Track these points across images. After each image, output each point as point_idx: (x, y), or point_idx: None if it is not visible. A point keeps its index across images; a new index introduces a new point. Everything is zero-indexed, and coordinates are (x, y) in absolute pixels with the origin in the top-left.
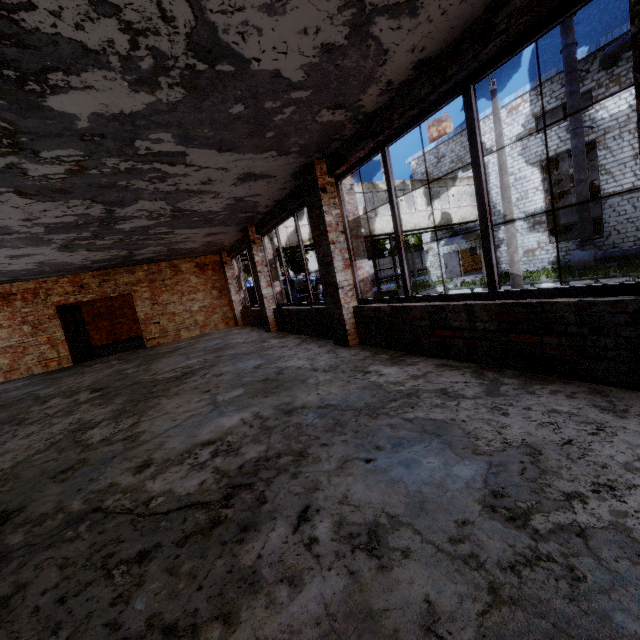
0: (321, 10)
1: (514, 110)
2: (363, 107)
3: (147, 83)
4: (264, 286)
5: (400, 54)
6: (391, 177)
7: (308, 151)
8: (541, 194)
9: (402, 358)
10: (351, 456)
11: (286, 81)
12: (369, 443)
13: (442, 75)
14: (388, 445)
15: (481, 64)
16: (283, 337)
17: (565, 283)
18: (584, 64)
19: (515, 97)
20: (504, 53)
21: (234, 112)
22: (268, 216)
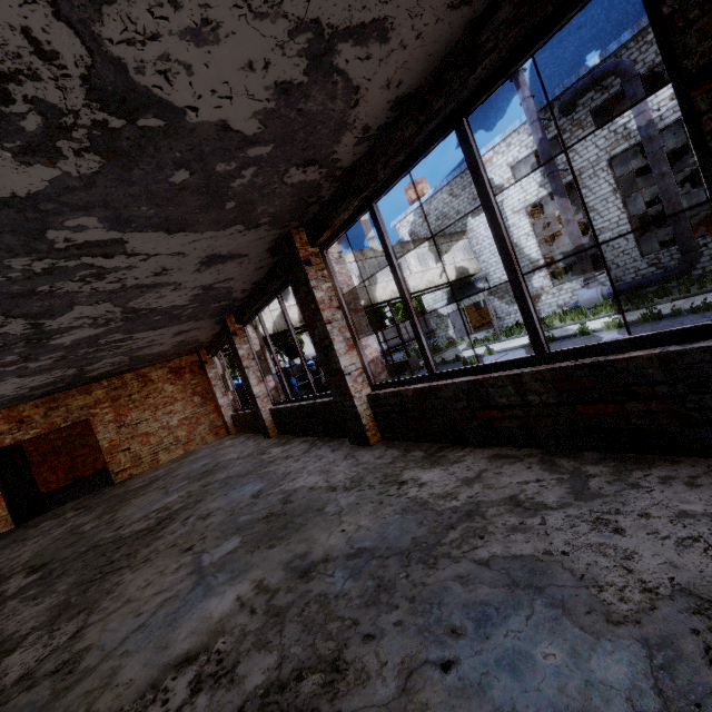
0: (266, 36)
1: (488, 163)
2: (339, 161)
3: (41, 151)
4: (254, 383)
5: (374, 91)
6: (386, 236)
7: (282, 220)
8: (533, 239)
9: (441, 453)
10: (416, 658)
11: (238, 135)
12: (437, 623)
13: (427, 111)
14: (468, 623)
15: (471, 92)
16: (286, 443)
17: (583, 325)
18: (544, 113)
19: (486, 150)
20: (496, 75)
21: (177, 181)
22: (247, 302)
